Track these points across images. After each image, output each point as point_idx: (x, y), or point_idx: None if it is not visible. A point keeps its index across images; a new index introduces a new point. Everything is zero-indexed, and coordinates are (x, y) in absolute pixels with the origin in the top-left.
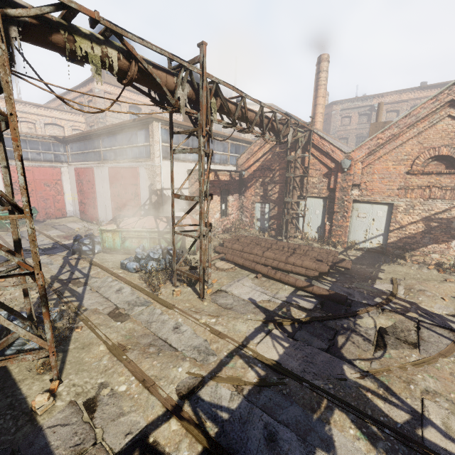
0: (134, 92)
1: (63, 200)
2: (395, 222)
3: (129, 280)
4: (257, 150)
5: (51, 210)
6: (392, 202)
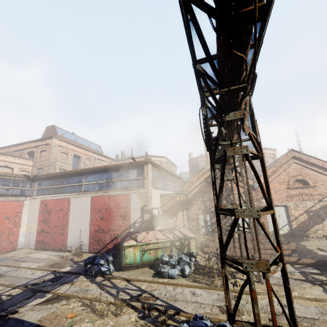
0: (78, 147)
1: (18, 232)
2: (292, 215)
3: (187, 284)
4: (195, 180)
5: (3, 243)
6: (286, 204)
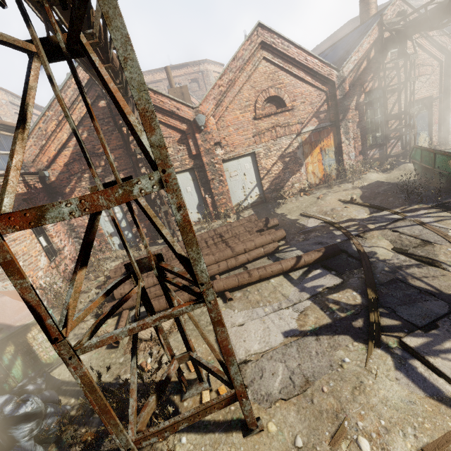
0: None
1: None
2: (262, 168)
3: None
4: (55, 128)
5: None
6: (253, 150)
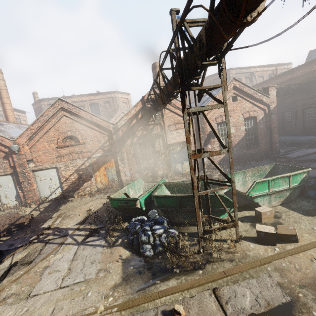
0: None
1: None
2: (63, 177)
3: None
4: None
5: None
6: (56, 166)
